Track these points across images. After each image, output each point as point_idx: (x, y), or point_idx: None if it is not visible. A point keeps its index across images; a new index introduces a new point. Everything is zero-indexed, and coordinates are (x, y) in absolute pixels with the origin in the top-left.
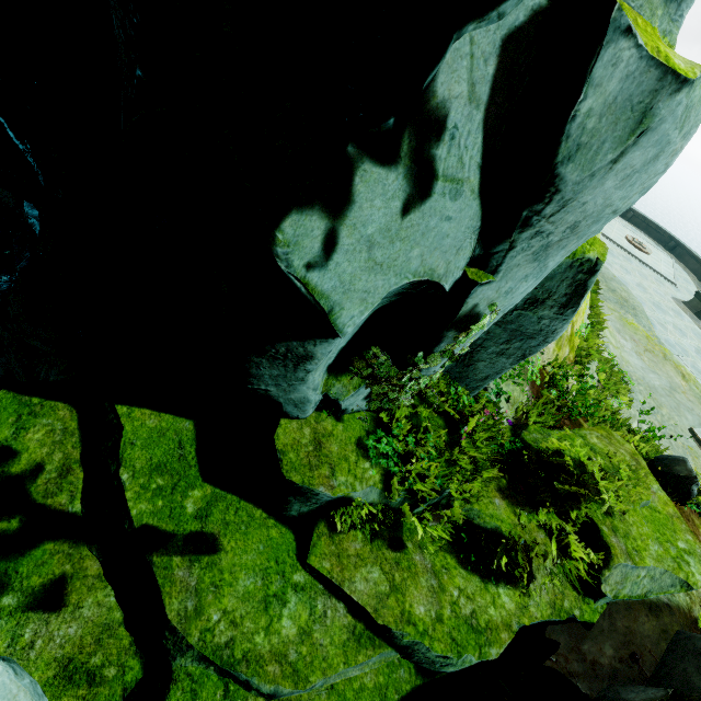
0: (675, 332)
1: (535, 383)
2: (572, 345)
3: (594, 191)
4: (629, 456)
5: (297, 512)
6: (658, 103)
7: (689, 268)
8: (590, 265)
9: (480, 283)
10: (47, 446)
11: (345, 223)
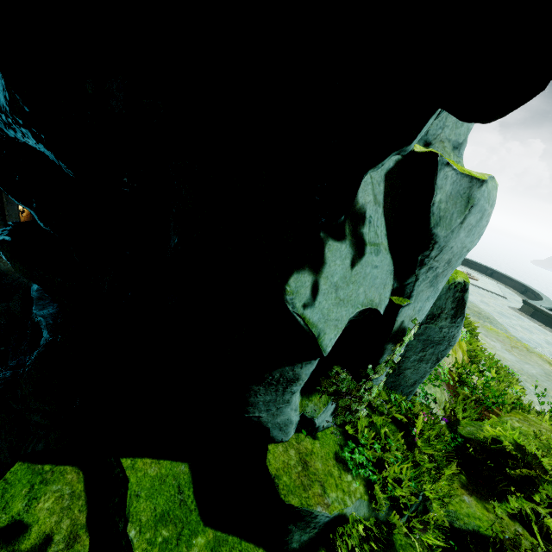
0: (524, 331)
1: (449, 384)
2: (462, 349)
3: (455, 240)
4: (550, 433)
5: (297, 542)
6: (474, 192)
7: (508, 286)
8: (461, 286)
9: (403, 305)
10: (56, 514)
11: (322, 276)
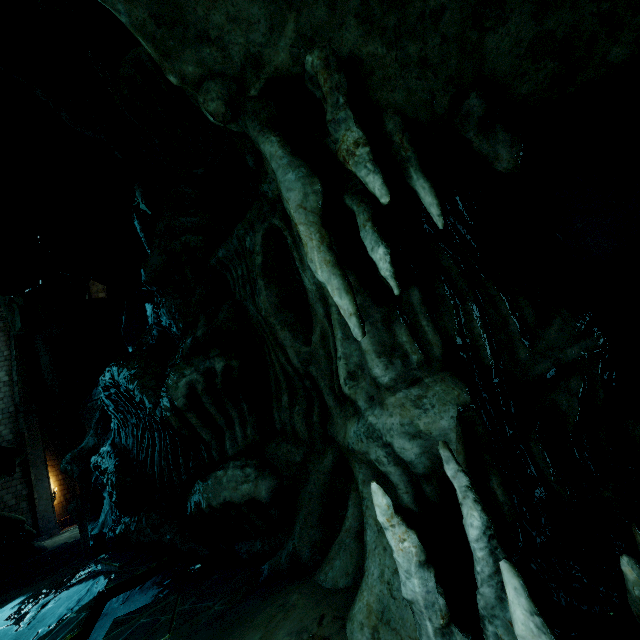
0: None
1: None
2: None
3: None
4: None
5: None
6: None
7: None
8: None
9: None
10: None
11: None
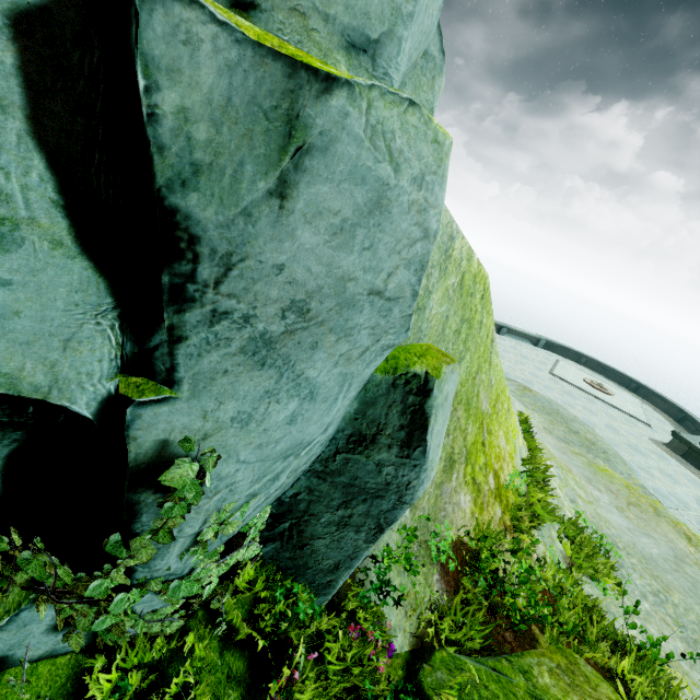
0: (664, 478)
1: (449, 567)
2: (505, 502)
3: (281, 245)
4: None
5: None
6: (306, 109)
7: (659, 408)
8: (420, 382)
9: (136, 400)
10: None
11: None
